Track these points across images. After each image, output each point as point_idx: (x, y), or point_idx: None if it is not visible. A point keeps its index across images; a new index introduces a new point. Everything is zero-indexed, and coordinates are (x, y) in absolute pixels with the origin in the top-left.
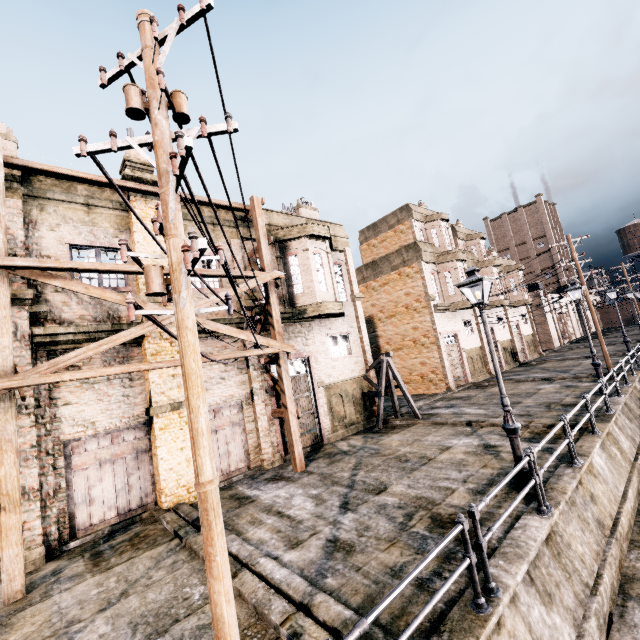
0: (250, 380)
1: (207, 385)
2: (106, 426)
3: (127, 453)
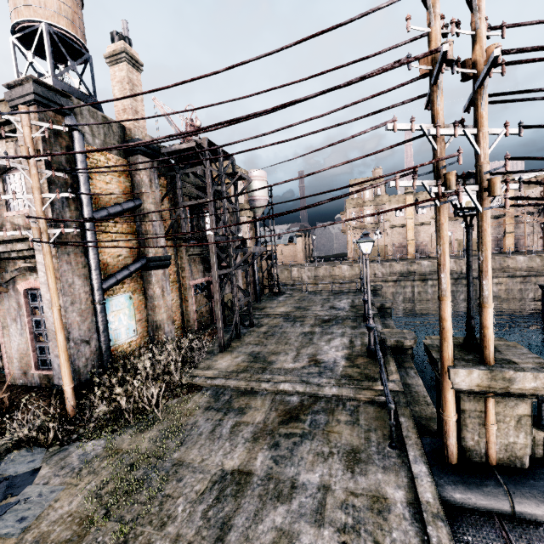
0: (533, 228)
1: (519, 229)
2: (494, 235)
3: (498, 241)
